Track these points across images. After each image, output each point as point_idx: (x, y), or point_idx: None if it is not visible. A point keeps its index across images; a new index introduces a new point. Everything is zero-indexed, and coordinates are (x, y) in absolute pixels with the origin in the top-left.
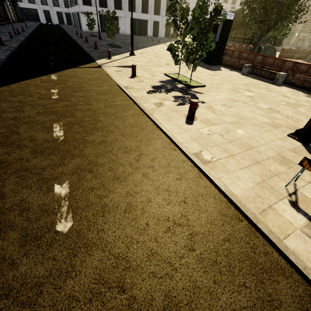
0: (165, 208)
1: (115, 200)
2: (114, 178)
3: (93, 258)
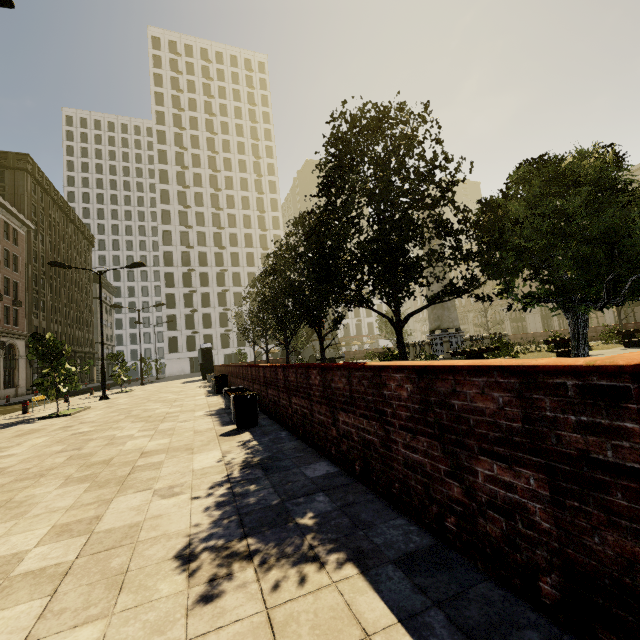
0: None
1: None
2: None
3: None
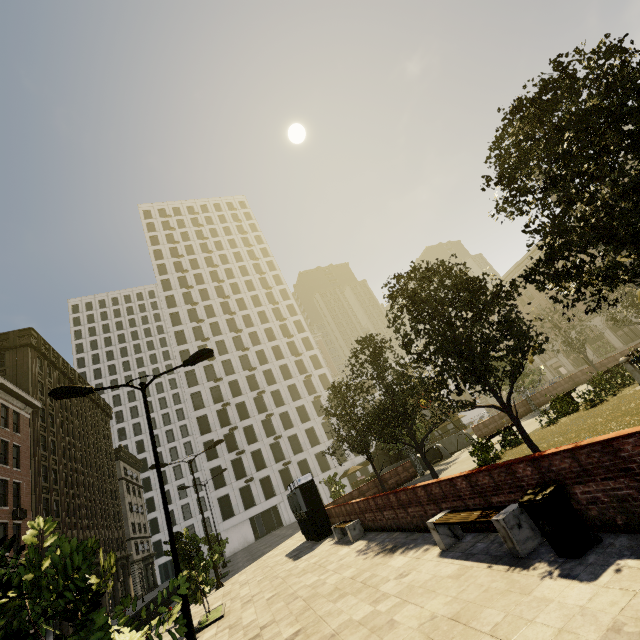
0: None
1: None
2: None
3: None
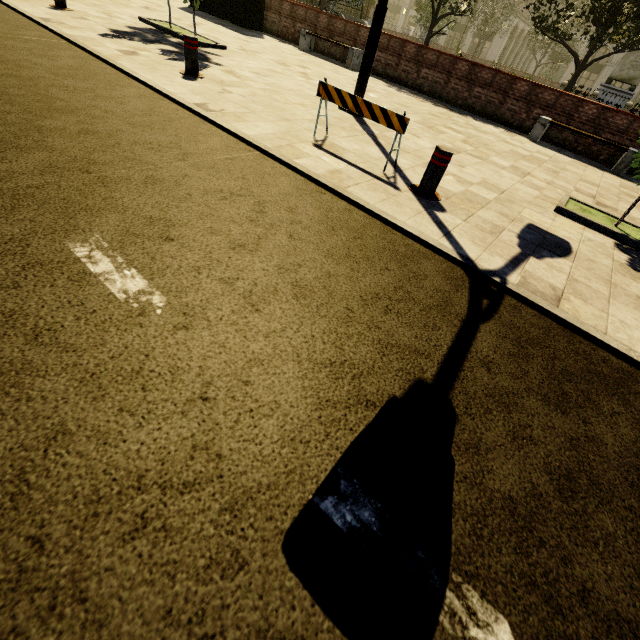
0: (145, 136)
1: (58, 124)
2: (51, 109)
3: (35, 155)
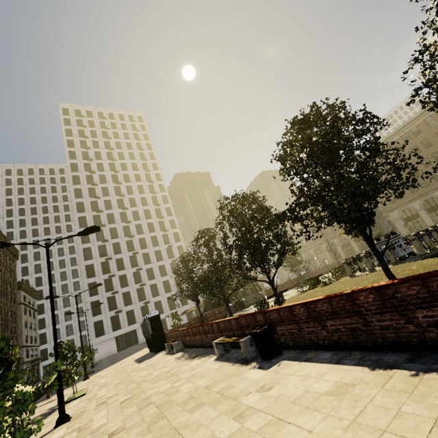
0: None
1: None
2: None
3: None
